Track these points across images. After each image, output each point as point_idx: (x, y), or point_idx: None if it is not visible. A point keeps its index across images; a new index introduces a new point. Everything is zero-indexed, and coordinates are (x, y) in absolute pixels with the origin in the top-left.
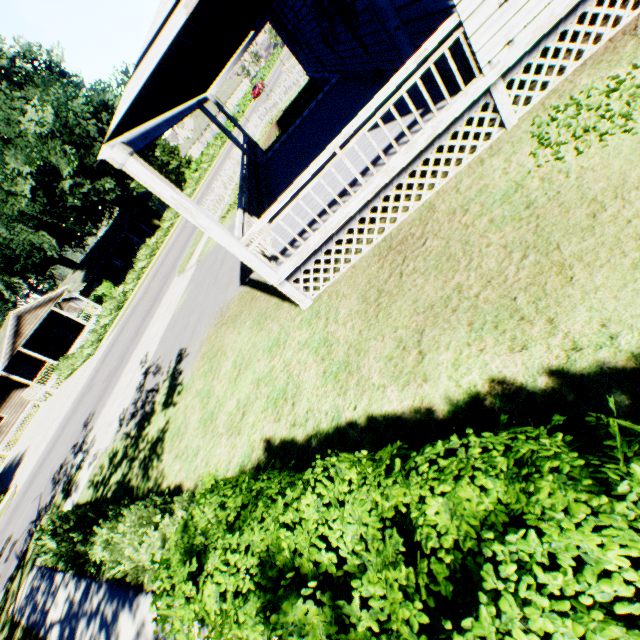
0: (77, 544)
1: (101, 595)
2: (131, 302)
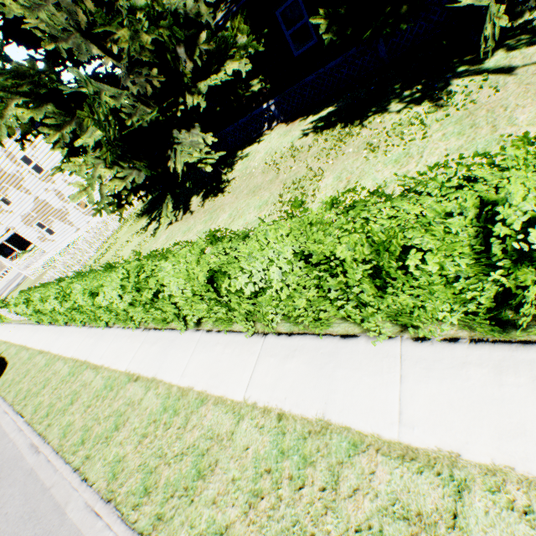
0: None
1: None
2: None
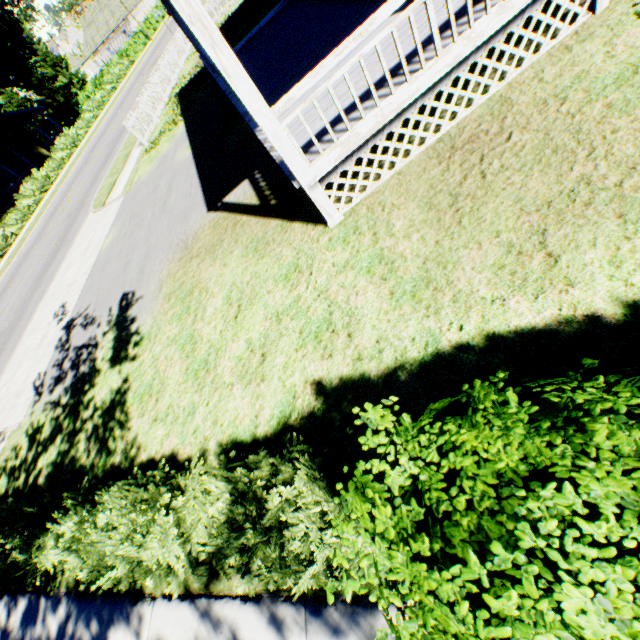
0: (9, 553)
1: (62, 614)
2: (18, 248)
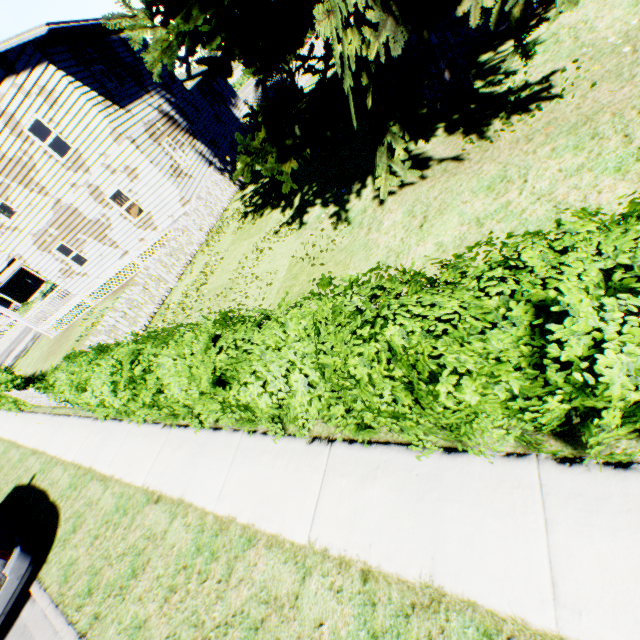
0: None
1: None
2: None
